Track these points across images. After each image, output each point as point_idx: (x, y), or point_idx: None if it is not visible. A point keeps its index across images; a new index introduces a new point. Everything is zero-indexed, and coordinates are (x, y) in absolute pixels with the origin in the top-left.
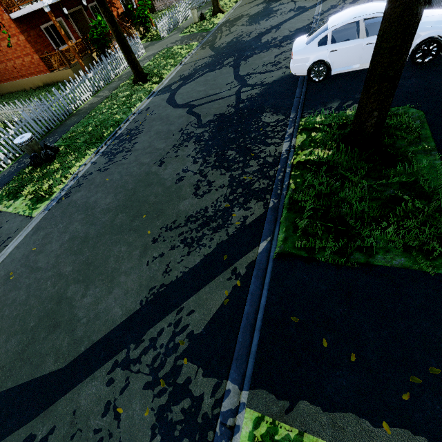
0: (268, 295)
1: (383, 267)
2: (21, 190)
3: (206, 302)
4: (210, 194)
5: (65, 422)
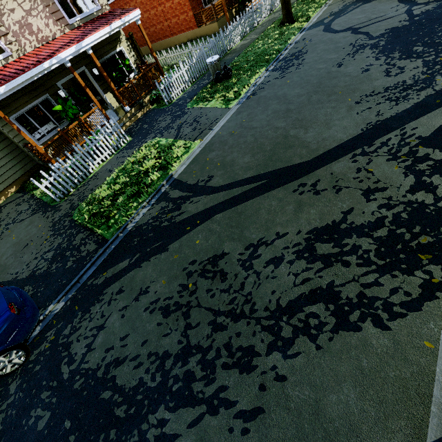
0: None
1: None
2: (210, 96)
3: (427, 123)
4: (405, 73)
5: (327, 177)
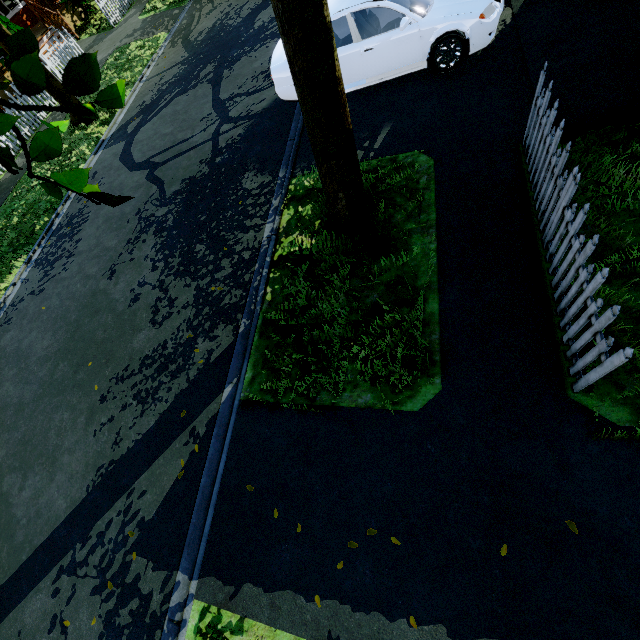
0: (227, 460)
1: (347, 409)
2: None
3: (159, 479)
4: (171, 320)
5: None
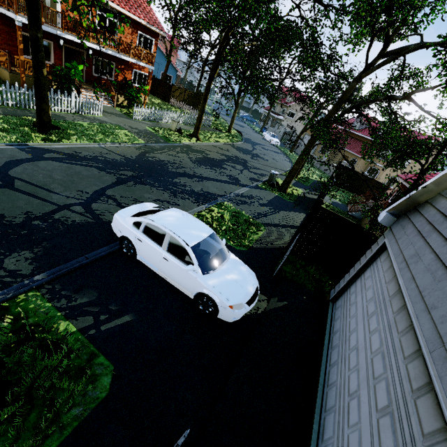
0: None
1: None
2: None
3: None
4: None
5: None
